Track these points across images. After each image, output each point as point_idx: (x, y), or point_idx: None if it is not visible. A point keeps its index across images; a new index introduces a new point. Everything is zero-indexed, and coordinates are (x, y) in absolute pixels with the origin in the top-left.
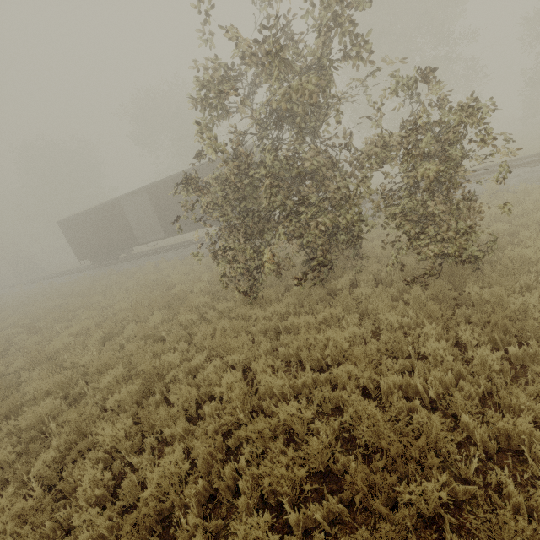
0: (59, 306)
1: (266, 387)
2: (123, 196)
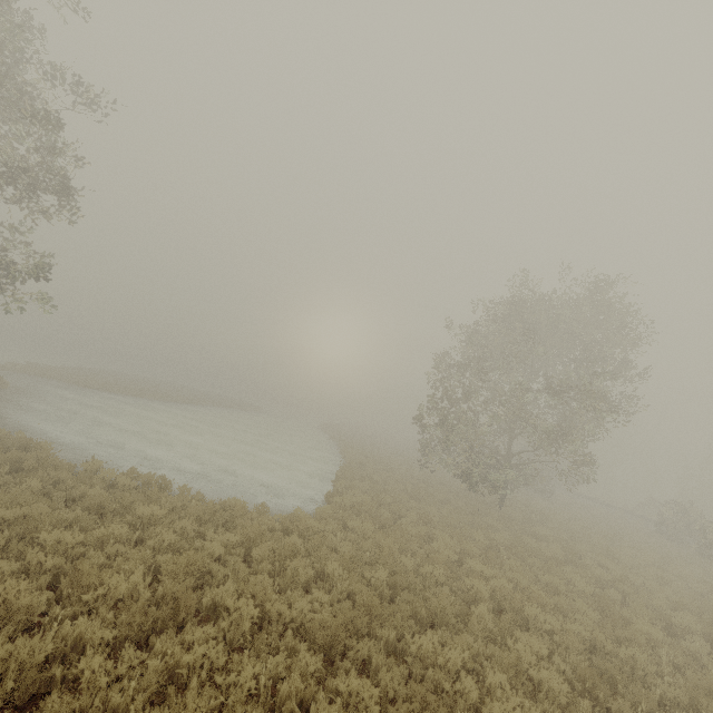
0: None
1: None
2: None
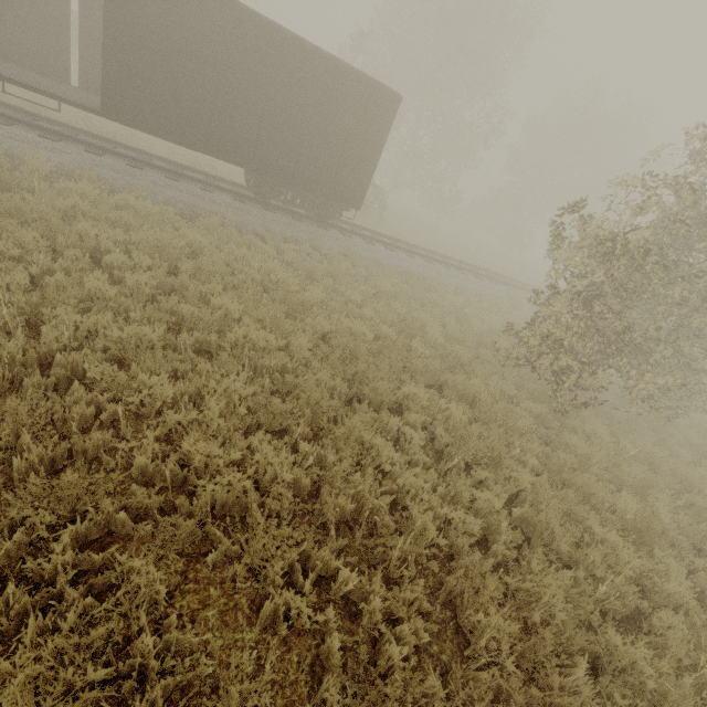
0: None
1: None
2: None
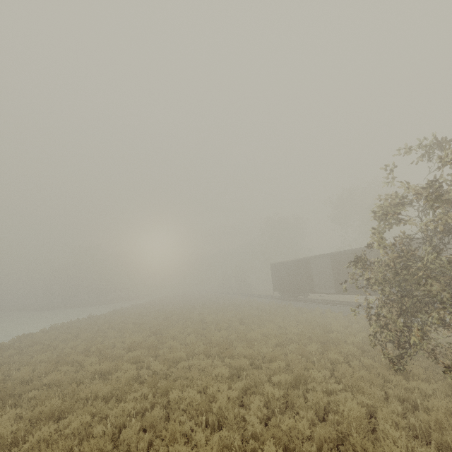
0: (255, 315)
1: (383, 433)
2: (313, 256)
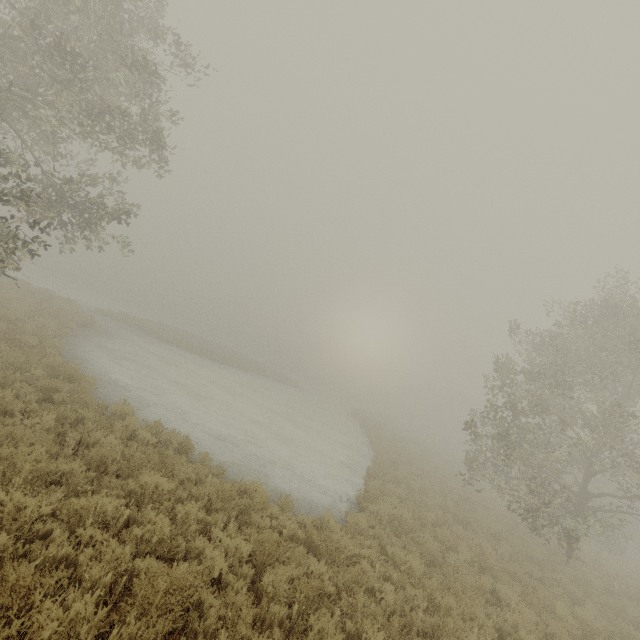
0: None
1: None
2: None
